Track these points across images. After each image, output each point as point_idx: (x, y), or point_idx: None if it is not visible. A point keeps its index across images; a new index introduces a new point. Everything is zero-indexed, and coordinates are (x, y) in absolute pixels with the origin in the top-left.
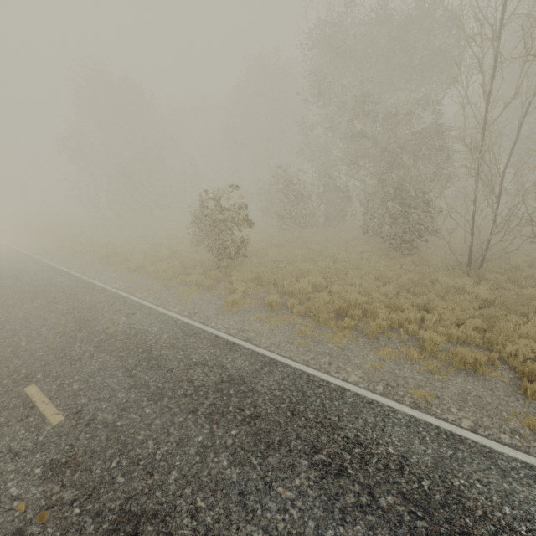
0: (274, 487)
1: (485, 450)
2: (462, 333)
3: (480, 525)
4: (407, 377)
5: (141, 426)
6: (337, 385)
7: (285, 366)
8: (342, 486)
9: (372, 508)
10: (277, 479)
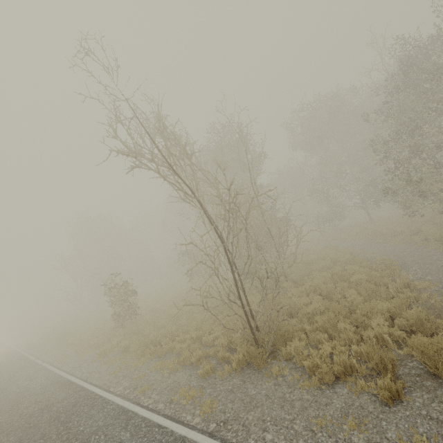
0: None
1: (133, 415)
2: (210, 338)
3: None
4: (152, 380)
5: None
6: (100, 396)
7: (85, 390)
8: None
9: None
10: None
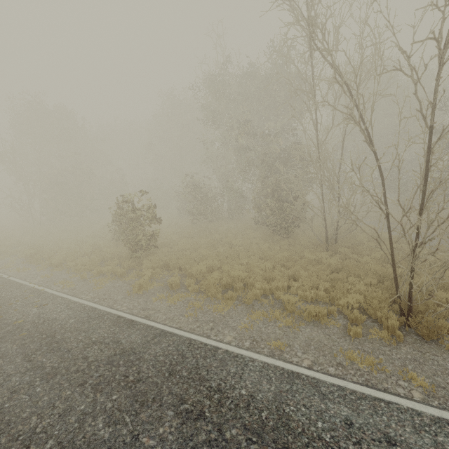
0: (140, 439)
1: (314, 381)
2: (314, 294)
3: (298, 440)
4: (270, 332)
5: (28, 405)
6: (212, 346)
7: (172, 335)
8: (198, 427)
9: (218, 442)
10: (144, 431)
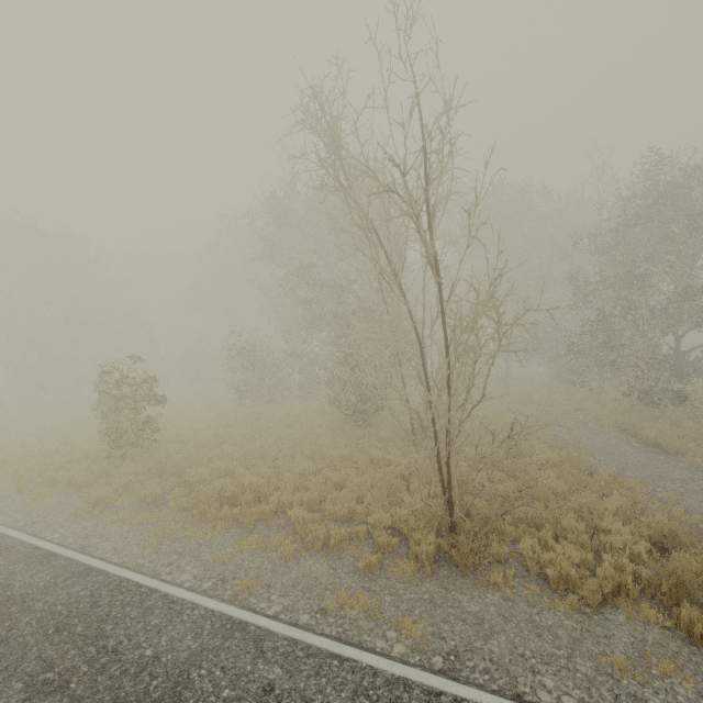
0: None
1: (262, 633)
2: (345, 509)
3: None
4: (253, 567)
5: None
6: (149, 588)
7: (100, 574)
8: None
9: None
10: None
